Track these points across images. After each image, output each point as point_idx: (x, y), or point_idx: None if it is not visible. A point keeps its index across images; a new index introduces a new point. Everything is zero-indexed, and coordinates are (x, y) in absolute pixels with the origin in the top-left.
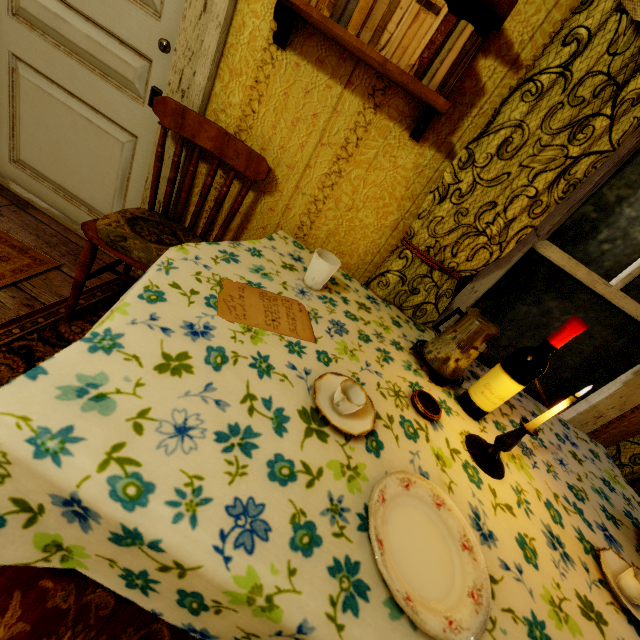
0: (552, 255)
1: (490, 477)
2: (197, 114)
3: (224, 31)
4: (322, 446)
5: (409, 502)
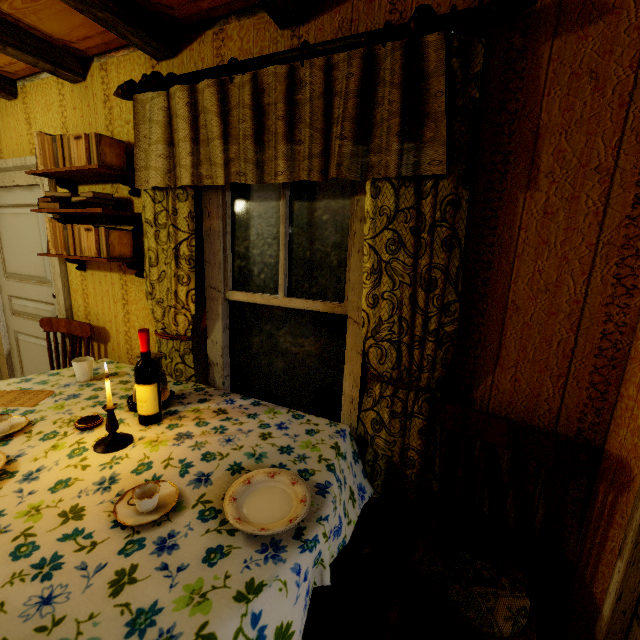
0: (238, 297)
1: (97, 453)
2: (56, 318)
3: (65, 277)
4: None
5: None
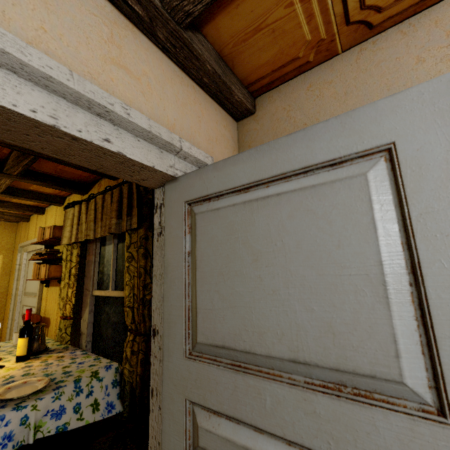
0: (96, 293)
1: None
2: None
3: (41, 291)
4: None
5: None
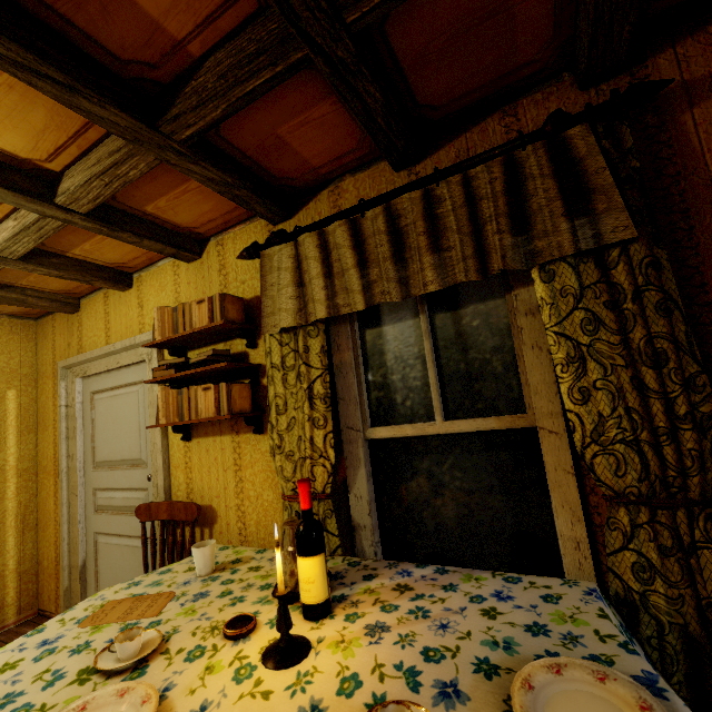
0: (381, 434)
1: (271, 670)
2: (155, 503)
3: (166, 452)
4: (76, 688)
5: (117, 709)
